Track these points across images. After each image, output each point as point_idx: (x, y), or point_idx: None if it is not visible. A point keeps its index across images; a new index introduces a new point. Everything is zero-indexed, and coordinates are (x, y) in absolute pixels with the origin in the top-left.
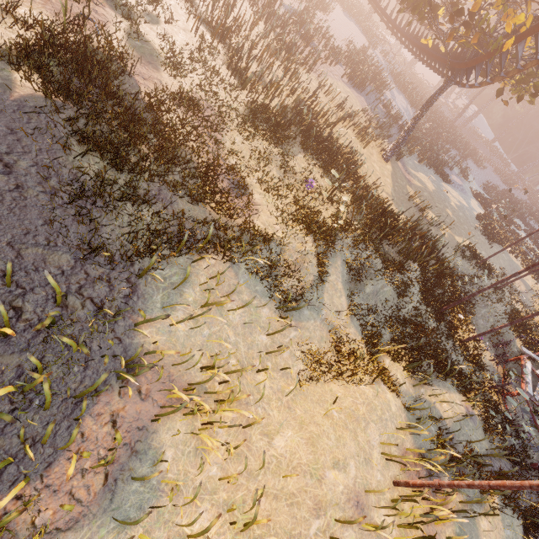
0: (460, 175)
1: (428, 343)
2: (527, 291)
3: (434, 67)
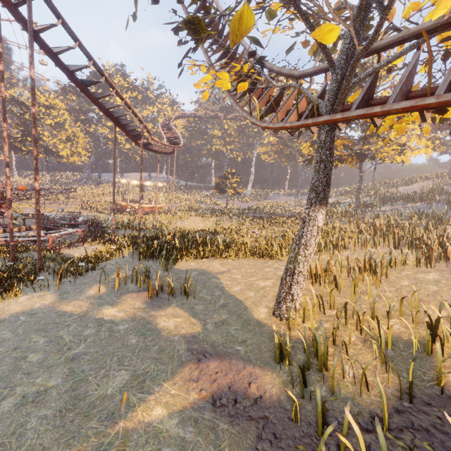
0: None
1: None
2: None
3: None
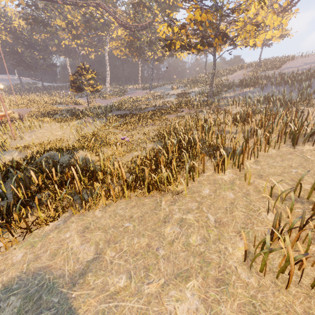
0: None
1: None
2: None
3: None
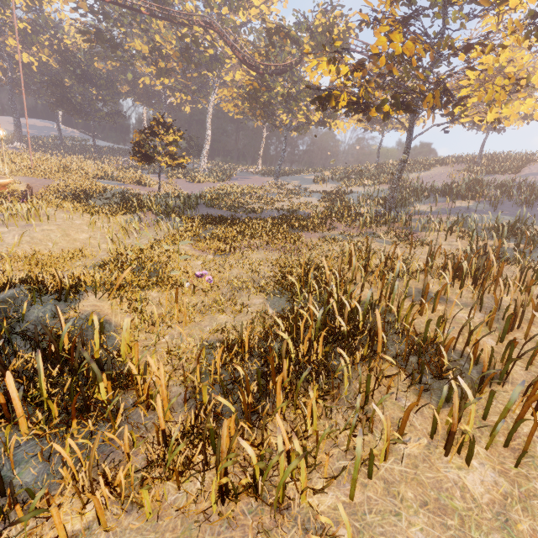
0: None
1: None
2: None
3: None
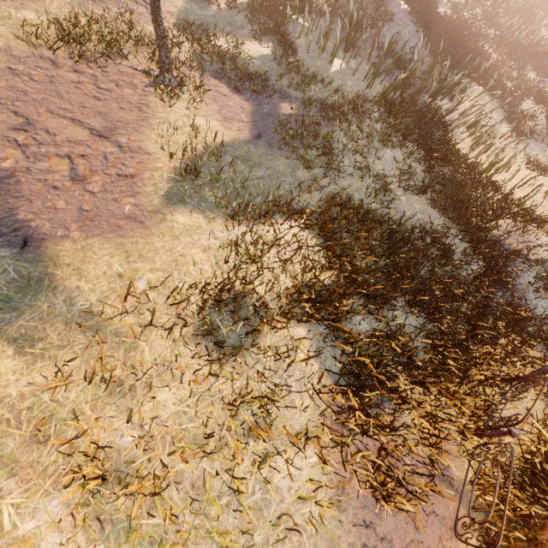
0: None
1: None
2: None
3: None
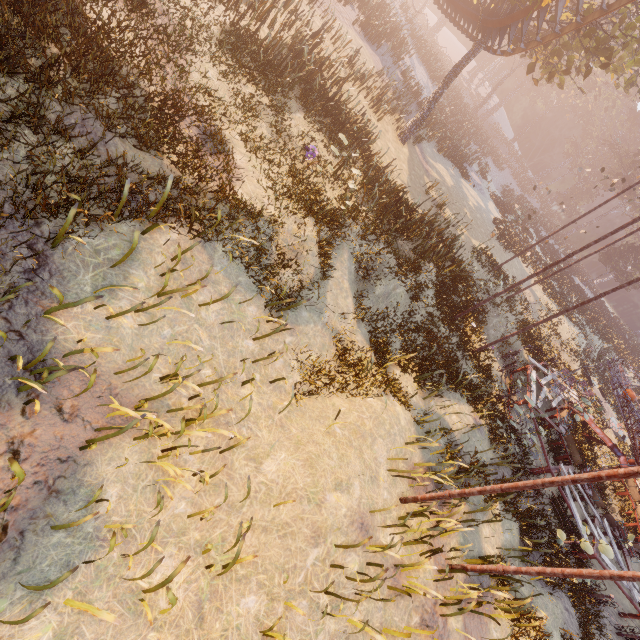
0: (479, 173)
1: (440, 353)
2: (535, 303)
3: (463, 27)
